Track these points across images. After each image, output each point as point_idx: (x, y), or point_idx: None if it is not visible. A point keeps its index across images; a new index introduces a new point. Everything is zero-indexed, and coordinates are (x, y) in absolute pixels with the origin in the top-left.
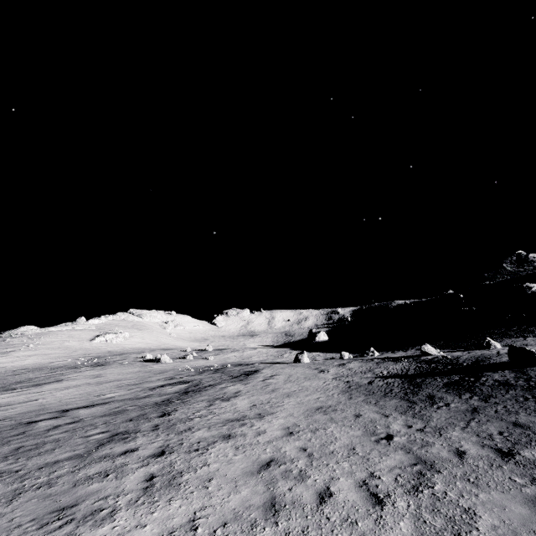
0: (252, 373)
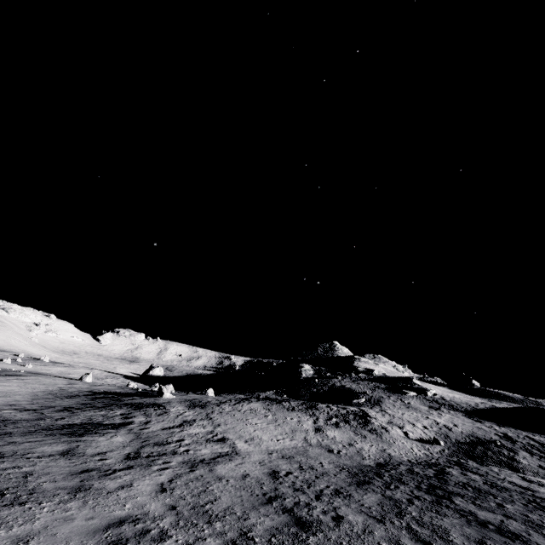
0: (16, 376)
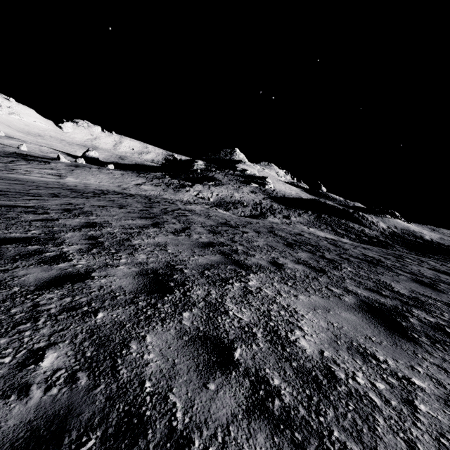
0: None
